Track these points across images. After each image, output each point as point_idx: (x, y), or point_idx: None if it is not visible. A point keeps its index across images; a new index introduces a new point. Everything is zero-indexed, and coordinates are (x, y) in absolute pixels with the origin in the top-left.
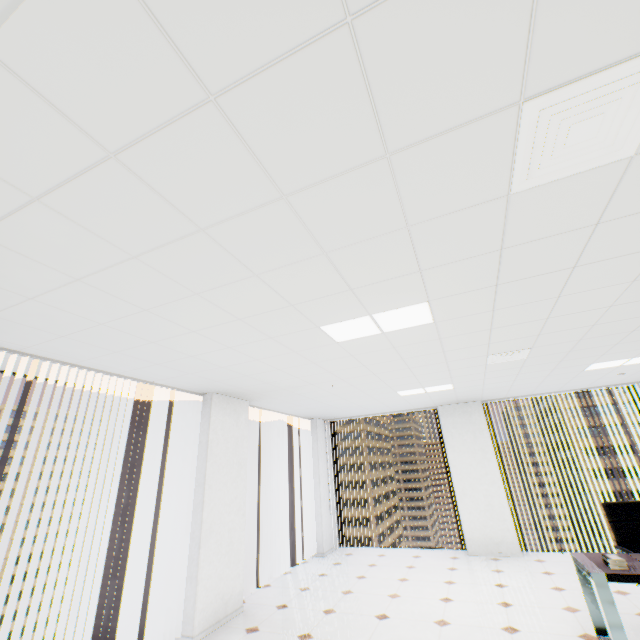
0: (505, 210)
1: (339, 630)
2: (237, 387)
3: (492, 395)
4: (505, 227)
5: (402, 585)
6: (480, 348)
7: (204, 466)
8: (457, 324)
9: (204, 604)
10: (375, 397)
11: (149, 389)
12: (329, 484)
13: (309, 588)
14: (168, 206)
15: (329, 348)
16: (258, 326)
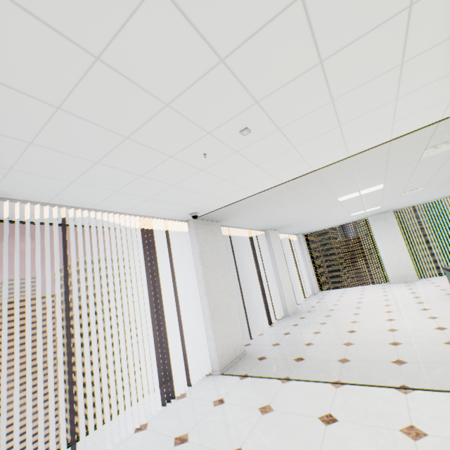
0: (418, 162)
1: (344, 307)
2: (280, 225)
3: (400, 207)
4: (417, 164)
5: (362, 295)
6: (399, 191)
7: (274, 259)
8: (392, 186)
9: (288, 305)
10: (337, 219)
11: (245, 232)
12: (310, 264)
13: (319, 302)
14: (322, 183)
15: (334, 204)
16: (315, 203)
